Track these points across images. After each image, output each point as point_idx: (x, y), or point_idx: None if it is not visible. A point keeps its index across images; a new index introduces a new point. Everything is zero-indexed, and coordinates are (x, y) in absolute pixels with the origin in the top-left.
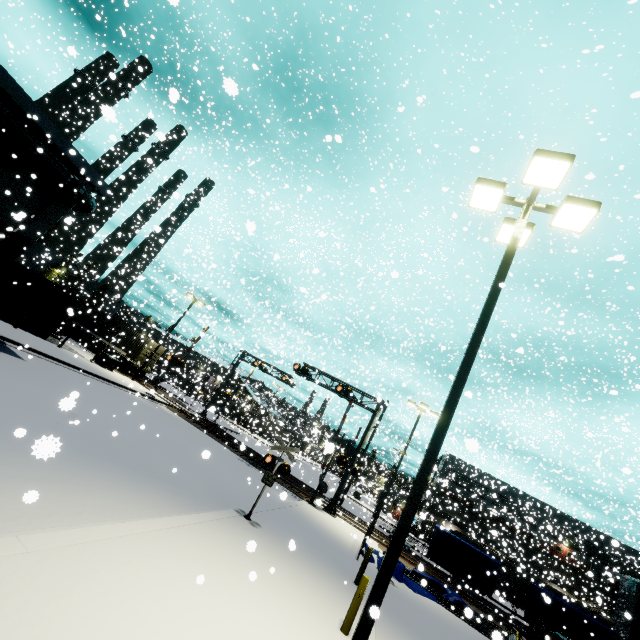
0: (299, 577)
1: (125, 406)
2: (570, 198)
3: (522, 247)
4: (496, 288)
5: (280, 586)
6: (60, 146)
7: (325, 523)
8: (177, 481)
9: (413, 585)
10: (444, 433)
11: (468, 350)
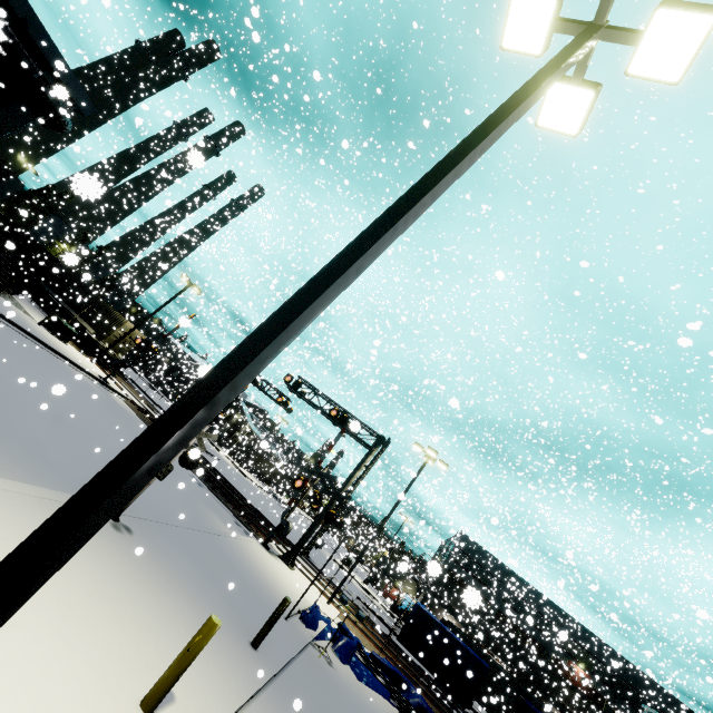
0: (134, 608)
1: (44, 370)
2: (669, 1)
3: (576, 134)
4: (509, 106)
5: (65, 608)
6: (31, 30)
7: (268, 569)
8: (31, 448)
9: (363, 672)
10: (322, 288)
11: (426, 175)
